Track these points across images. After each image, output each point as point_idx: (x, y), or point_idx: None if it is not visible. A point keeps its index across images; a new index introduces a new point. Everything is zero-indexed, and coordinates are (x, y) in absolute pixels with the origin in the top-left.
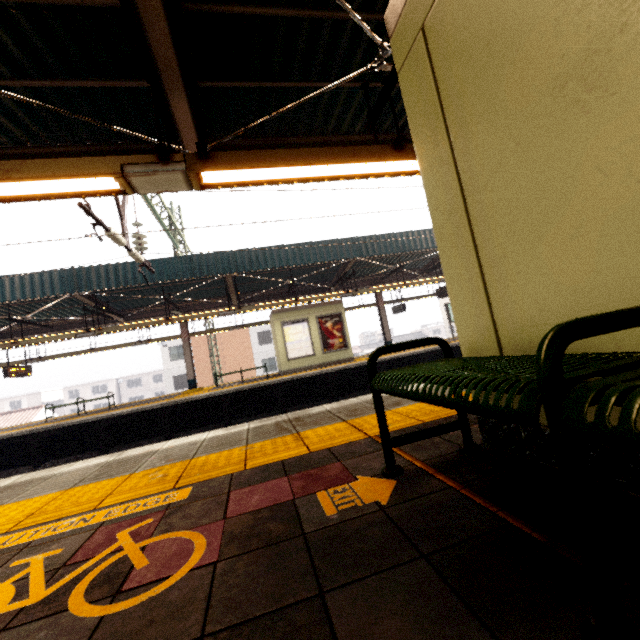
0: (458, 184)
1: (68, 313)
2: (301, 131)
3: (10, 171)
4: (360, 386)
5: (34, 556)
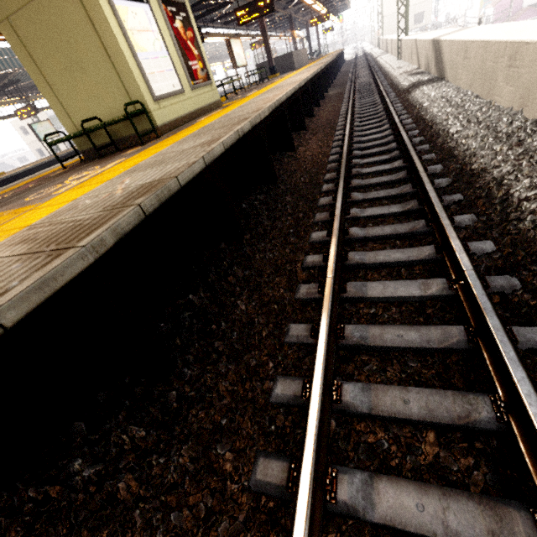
0: (46, 82)
1: None
2: None
3: None
4: None
5: None
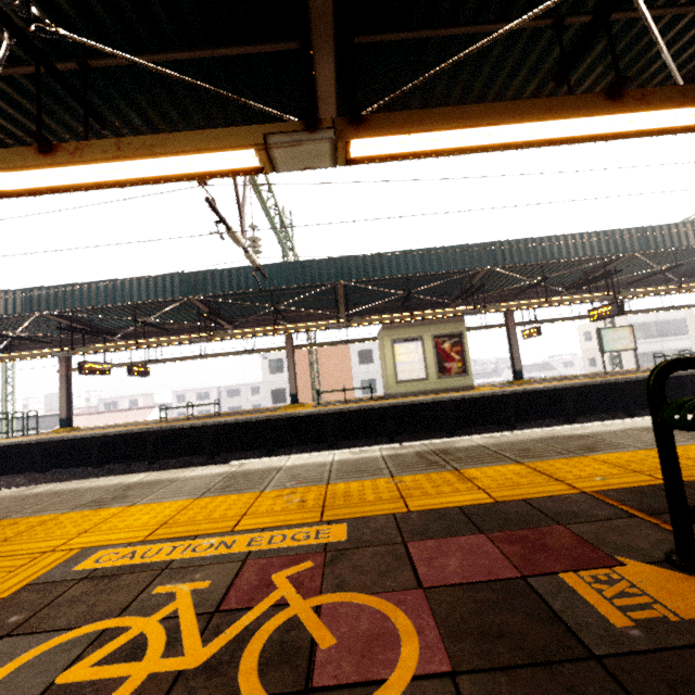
0: None
1: (183, 318)
2: (454, 100)
3: (154, 146)
4: (482, 420)
5: (178, 584)
